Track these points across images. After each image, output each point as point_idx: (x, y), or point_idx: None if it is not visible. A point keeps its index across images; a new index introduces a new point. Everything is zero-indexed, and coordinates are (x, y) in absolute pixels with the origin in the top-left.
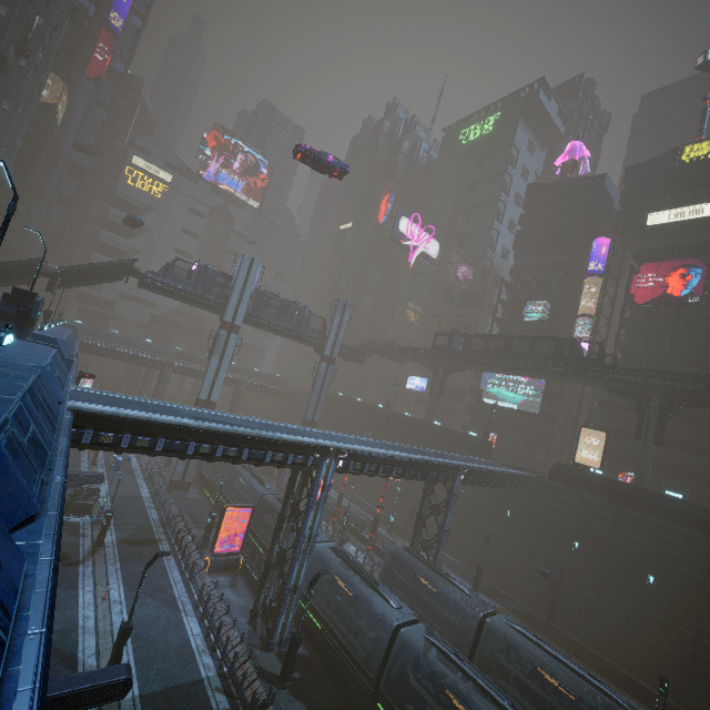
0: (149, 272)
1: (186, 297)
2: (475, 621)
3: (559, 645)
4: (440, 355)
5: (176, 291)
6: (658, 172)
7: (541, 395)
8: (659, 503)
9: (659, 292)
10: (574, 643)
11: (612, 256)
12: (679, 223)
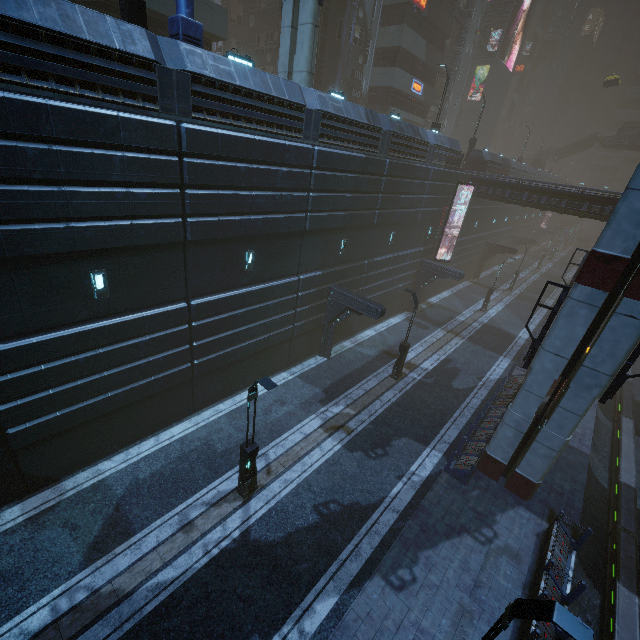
0: (605, 137)
1: (629, 147)
2: None
3: None
4: None
5: (622, 144)
6: None
7: None
8: None
9: None
10: None
11: None
12: None
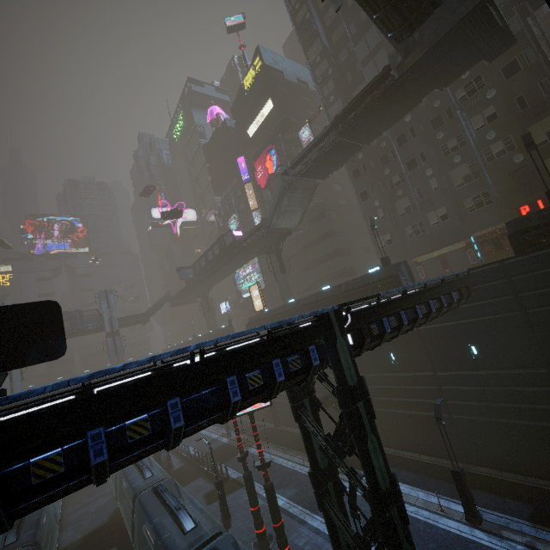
0: None
1: None
2: (194, 461)
3: (268, 441)
4: (191, 286)
5: None
6: (241, 103)
7: (261, 274)
8: (281, 312)
9: (267, 175)
10: (283, 434)
11: (251, 166)
12: (261, 127)
